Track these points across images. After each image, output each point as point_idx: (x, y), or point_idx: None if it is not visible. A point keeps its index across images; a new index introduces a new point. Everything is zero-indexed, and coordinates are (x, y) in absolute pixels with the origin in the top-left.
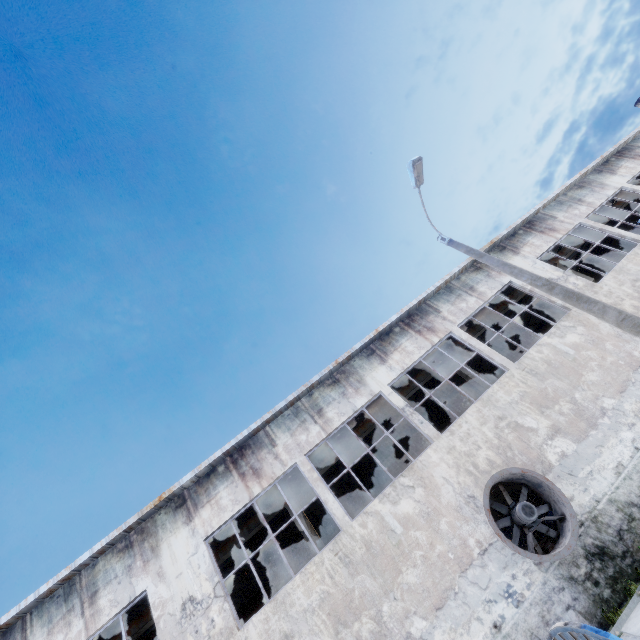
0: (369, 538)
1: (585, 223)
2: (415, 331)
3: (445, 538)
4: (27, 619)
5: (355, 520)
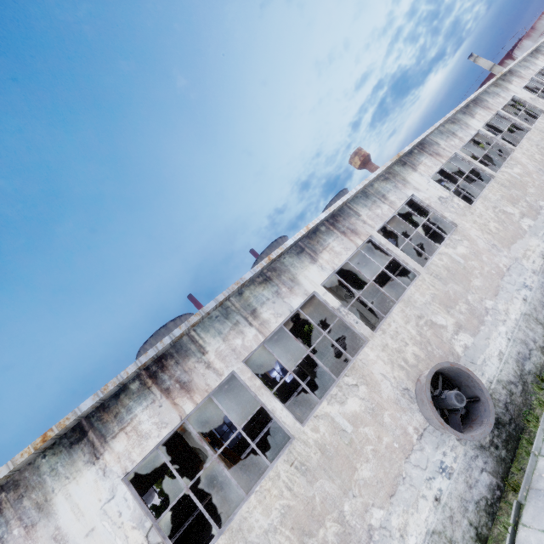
0: (508, 179)
1: (535, 78)
2: (481, 107)
3: (537, 180)
4: (349, 205)
5: (498, 174)
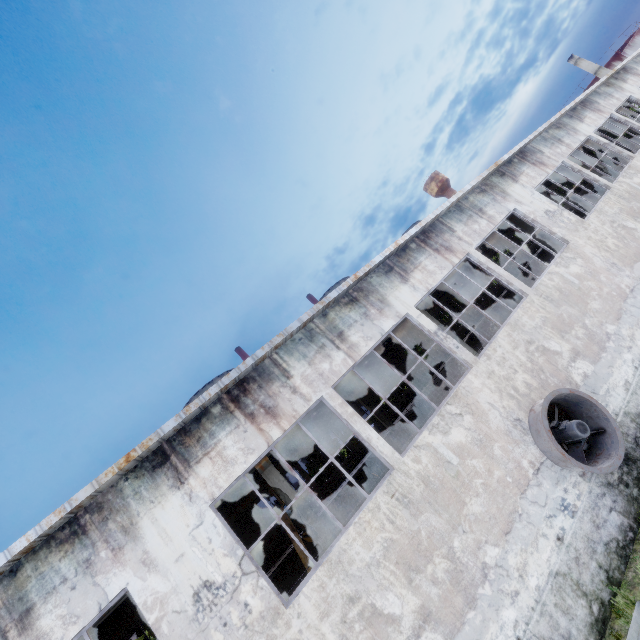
0: (627, 190)
1: None
2: (591, 110)
3: None
4: (441, 220)
5: (615, 184)
